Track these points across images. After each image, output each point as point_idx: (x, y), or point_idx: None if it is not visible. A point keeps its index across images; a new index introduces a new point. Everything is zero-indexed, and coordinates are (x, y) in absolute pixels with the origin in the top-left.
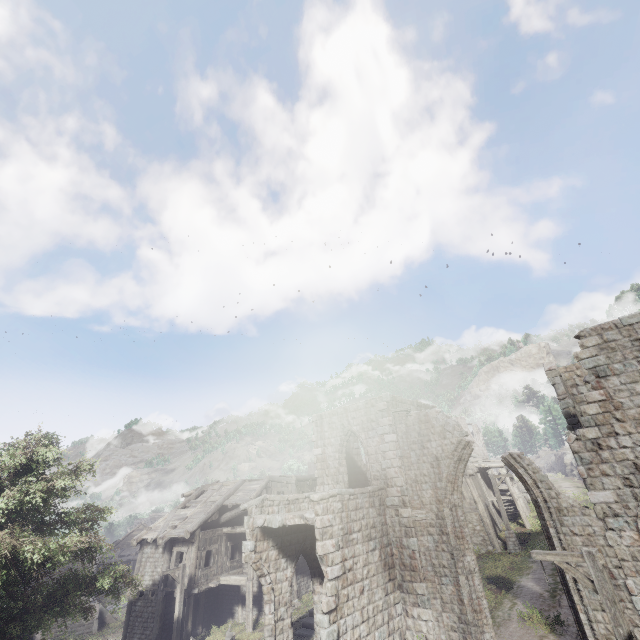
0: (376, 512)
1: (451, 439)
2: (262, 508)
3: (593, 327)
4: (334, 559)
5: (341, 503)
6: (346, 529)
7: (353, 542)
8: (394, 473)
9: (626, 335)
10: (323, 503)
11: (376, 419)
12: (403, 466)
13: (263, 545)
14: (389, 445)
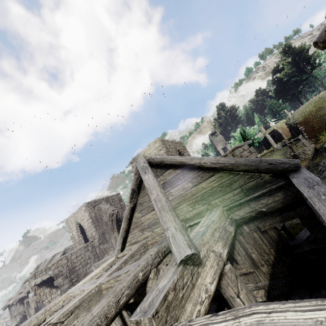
0: (90, 252)
1: (108, 213)
2: (35, 277)
3: (133, 158)
4: (64, 283)
5: (66, 260)
6: (71, 268)
7: (76, 270)
8: (94, 234)
9: None
10: (54, 265)
11: (84, 215)
12: (97, 230)
13: (40, 290)
14: (90, 224)
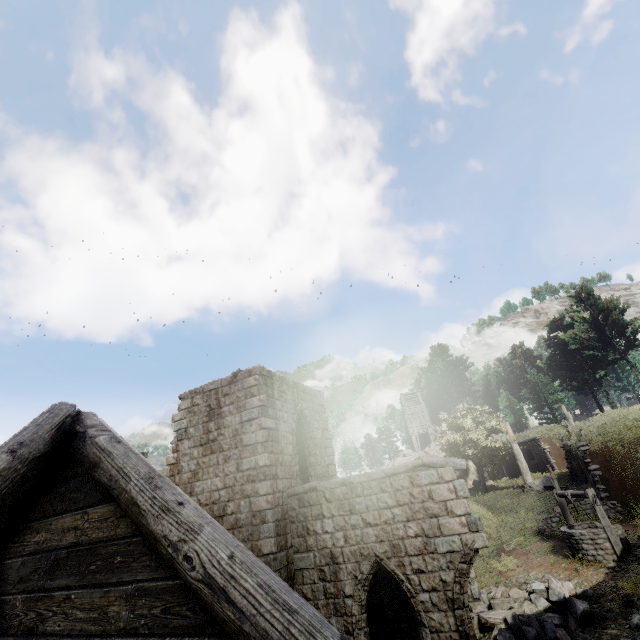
0: None
1: None
2: None
3: (191, 390)
4: None
5: None
6: None
7: None
8: None
9: (205, 400)
10: None
11: None
12: None
13: None
14: None
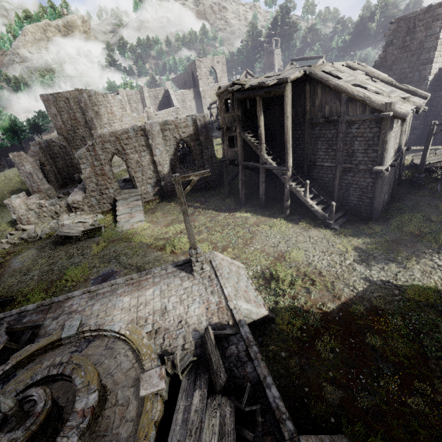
0: None
1: None
2: None
3: None
4: None
5: None
6: None
7: None
8: None
9: None
10: None
11: None
12: None
13: None
14: None
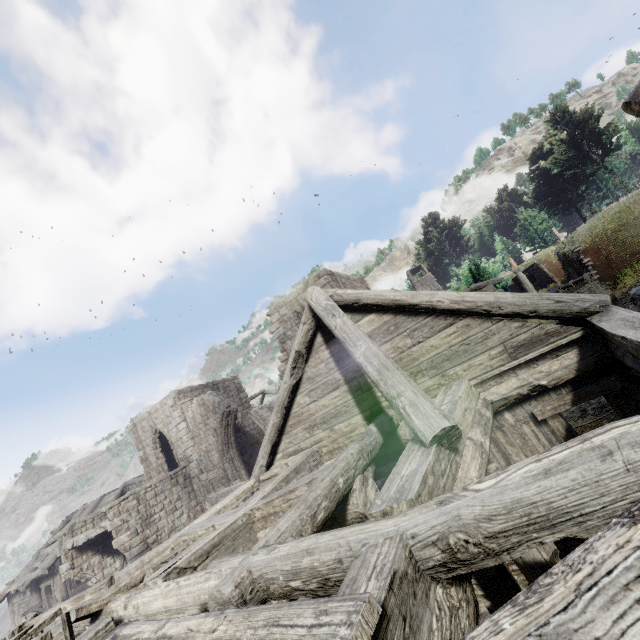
0: (181, 487)
1: (220, 413)
2: (73, 533)
3: (274, 307)
4: (132, 544)
5: (136, 500)
6: (145, 516)
7: (155, 521)
8: (190, 452)
9: (290, 309)
10: (114, 510)
11: (170, 414)
12: (196, 444)
13: (82, 559)
14: (182, 432)
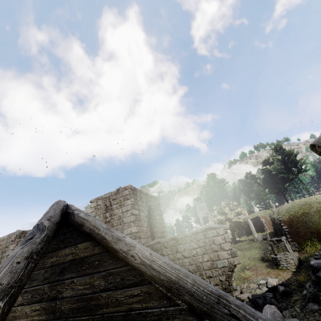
0: None
1: None
2: None
3: (96, 198)
4: None
5: None
6: None
7: None
8: None
9: (103, 202)
10: None
11: (9, 246)
12: None
13: None
14: None
